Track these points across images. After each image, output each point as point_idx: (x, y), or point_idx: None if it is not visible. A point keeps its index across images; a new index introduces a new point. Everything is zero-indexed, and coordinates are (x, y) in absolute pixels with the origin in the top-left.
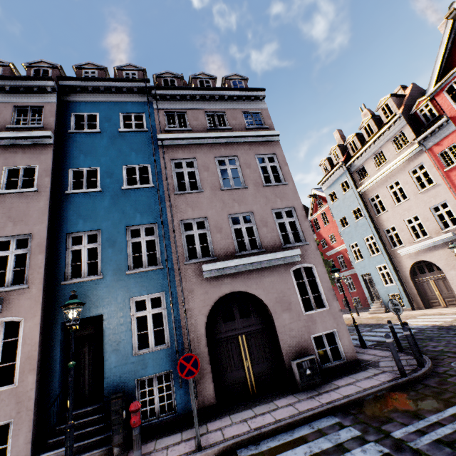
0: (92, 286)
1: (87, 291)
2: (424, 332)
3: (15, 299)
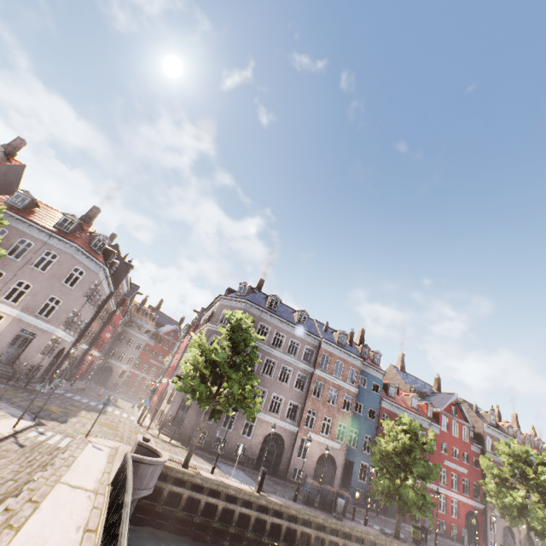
0: None
1: None
2: None
3: None
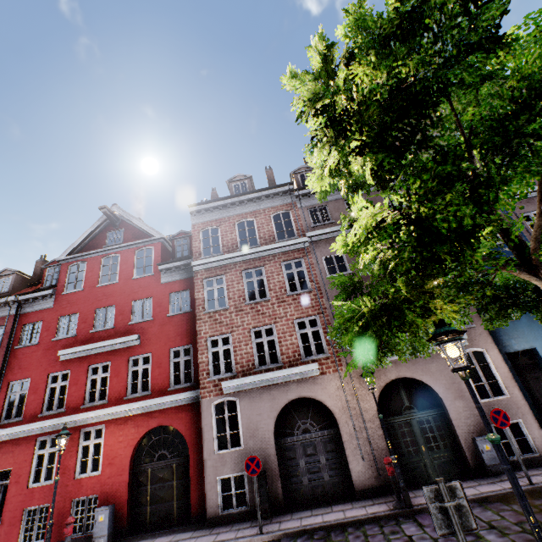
0: (513, 325)
1: (512, 330)
2: None
3: (470, 335)
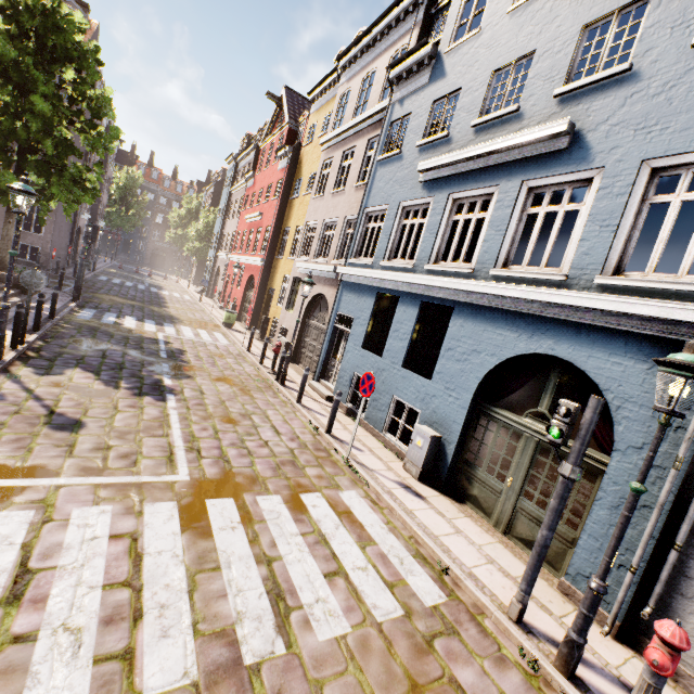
0: None
1: None
2: (139, 289)
3: None
